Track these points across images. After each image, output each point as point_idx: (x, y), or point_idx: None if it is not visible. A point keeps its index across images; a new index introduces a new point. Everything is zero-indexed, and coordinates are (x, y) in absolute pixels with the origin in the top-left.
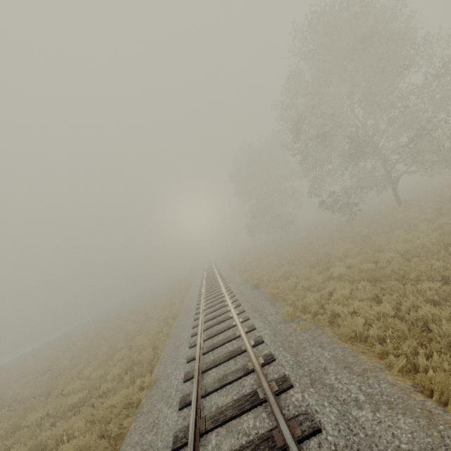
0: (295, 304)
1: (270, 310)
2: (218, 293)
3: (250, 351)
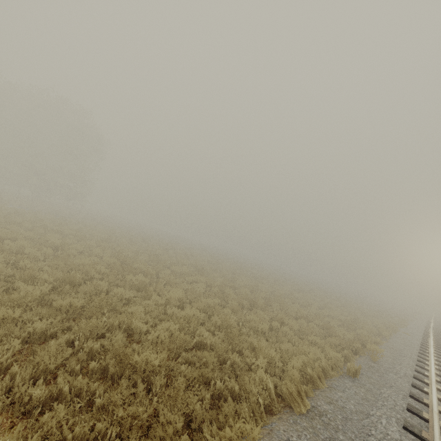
0: None
1: None
2: None
3: None
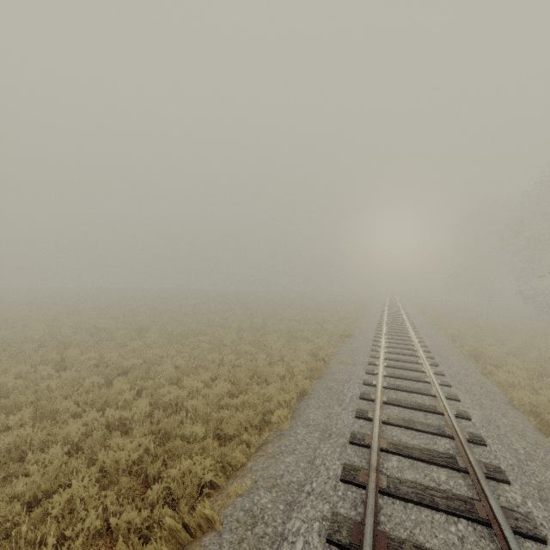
0: (433, 321)
1: (421, 320)
2: (396, 309)
3: (406, 318)
